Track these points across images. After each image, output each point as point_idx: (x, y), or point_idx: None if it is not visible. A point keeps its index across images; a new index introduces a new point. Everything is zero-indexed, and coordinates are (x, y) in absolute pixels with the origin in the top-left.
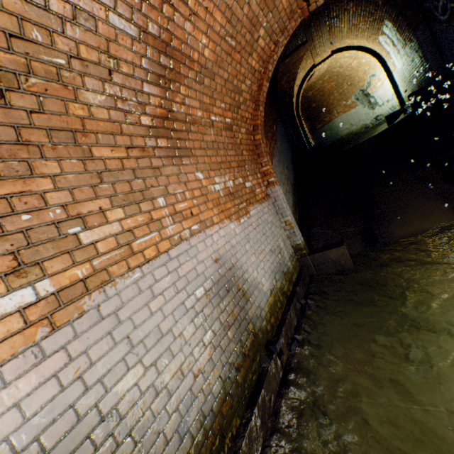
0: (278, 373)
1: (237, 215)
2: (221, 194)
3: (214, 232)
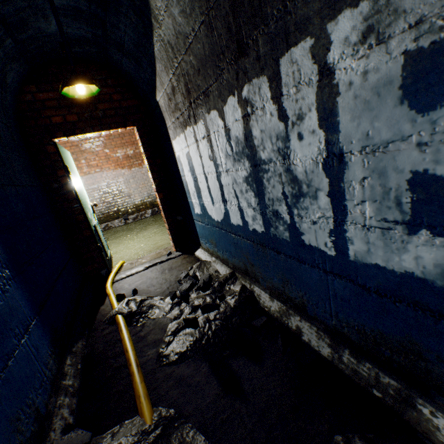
0: (121, 223)
1: (130, 167)
2: (121, 158)
3: (109, 173)
